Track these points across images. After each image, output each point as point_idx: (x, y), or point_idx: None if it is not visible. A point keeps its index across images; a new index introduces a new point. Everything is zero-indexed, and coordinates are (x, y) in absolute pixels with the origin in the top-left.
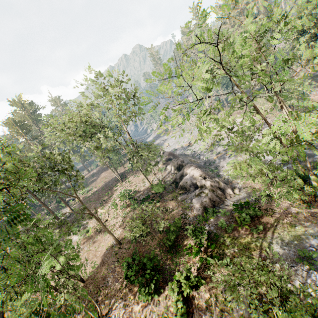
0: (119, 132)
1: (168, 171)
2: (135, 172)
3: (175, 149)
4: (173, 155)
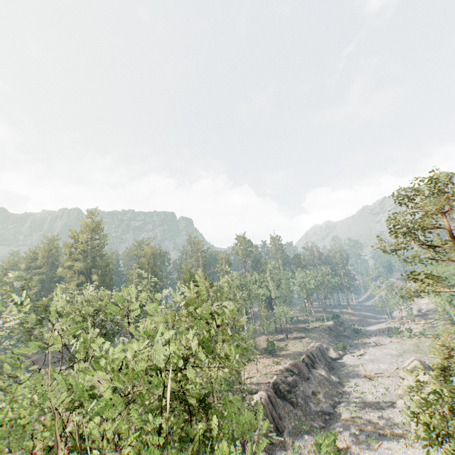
0: None
1: (270, 380)
2: (266, 357)
3: (352, 367)
4: (300, 369)
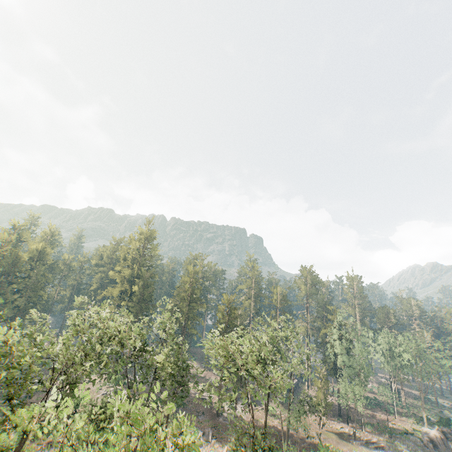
0: (268, 393)
1: None
2: None
3: None
4: None
